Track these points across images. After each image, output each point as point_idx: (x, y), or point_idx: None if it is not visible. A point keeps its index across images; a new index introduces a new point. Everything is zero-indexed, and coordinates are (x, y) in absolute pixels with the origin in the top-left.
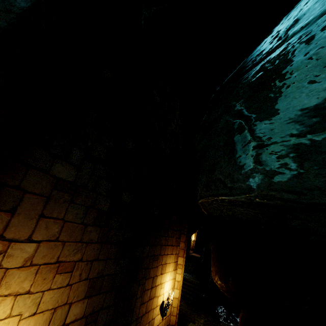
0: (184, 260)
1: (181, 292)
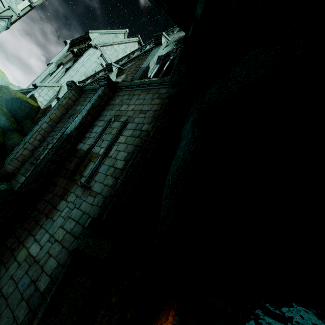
0: None
1: None
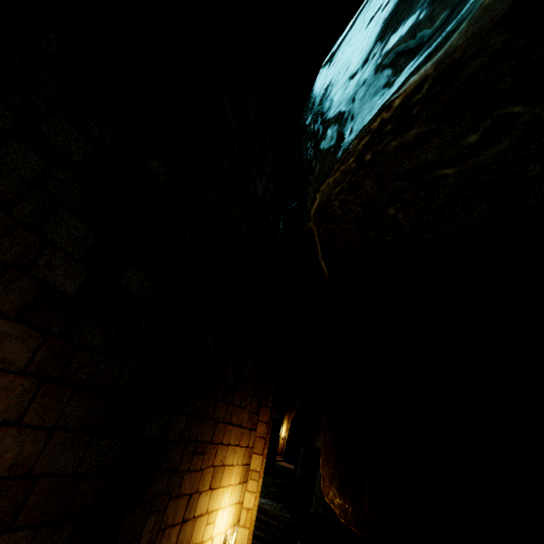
0: (263, 462)
1: (255, 538)
